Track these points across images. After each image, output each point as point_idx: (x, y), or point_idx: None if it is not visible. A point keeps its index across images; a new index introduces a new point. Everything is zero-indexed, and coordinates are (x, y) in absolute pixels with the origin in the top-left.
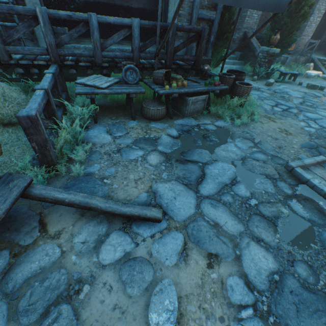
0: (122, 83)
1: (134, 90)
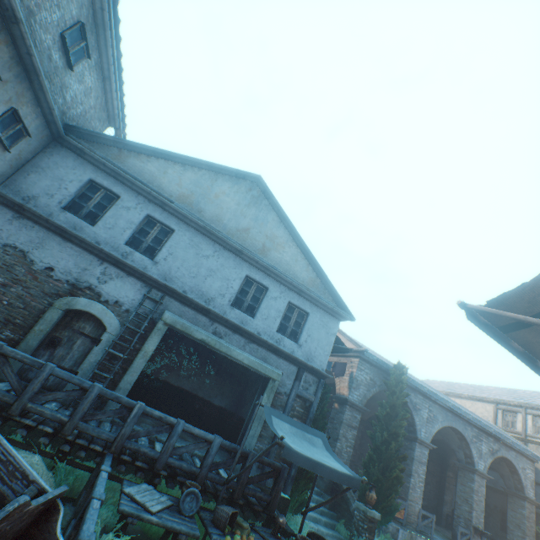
0: (174, 508)
1: (187, 527)
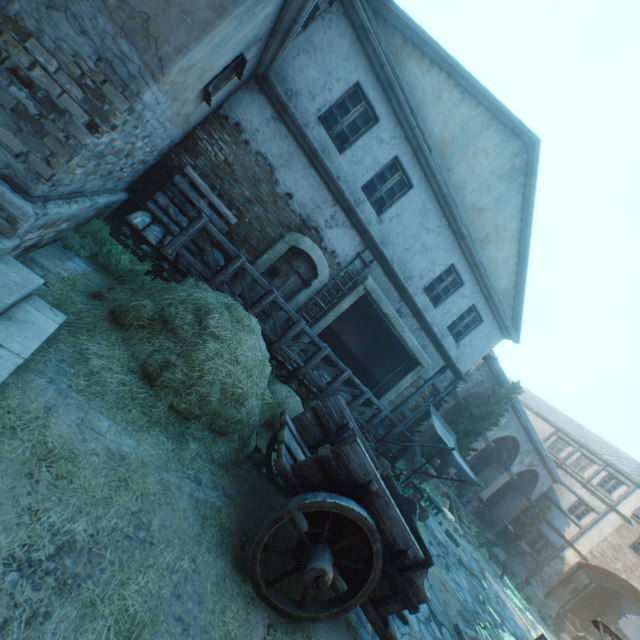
0: None
1: None
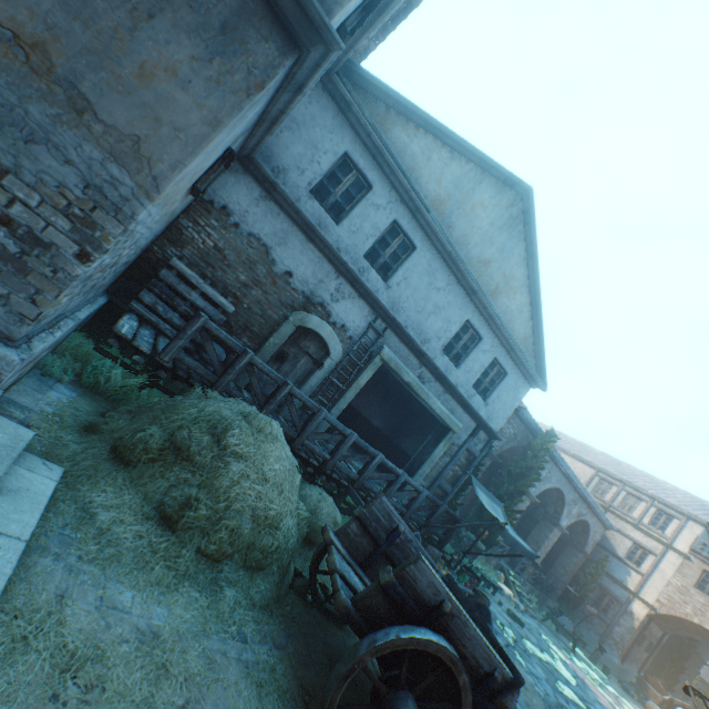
0: None
1: None
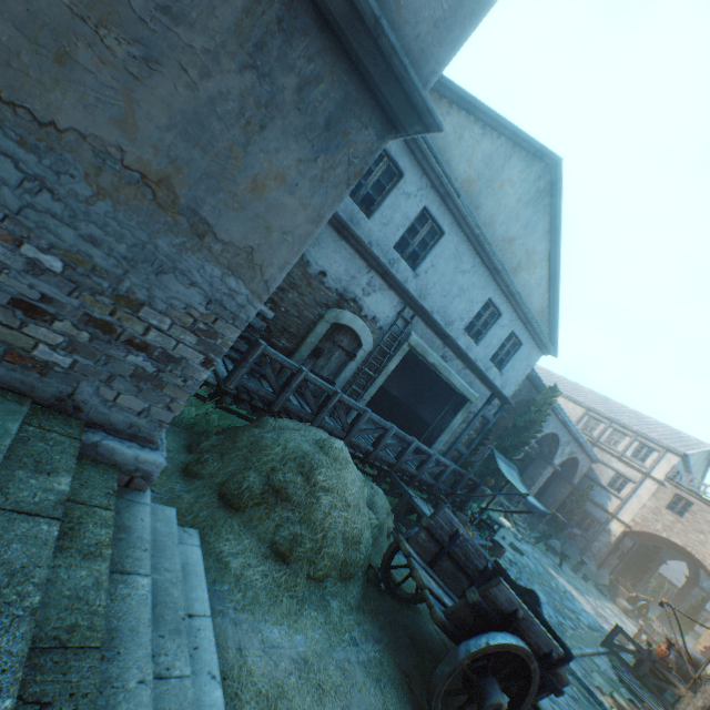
0: None
1: None
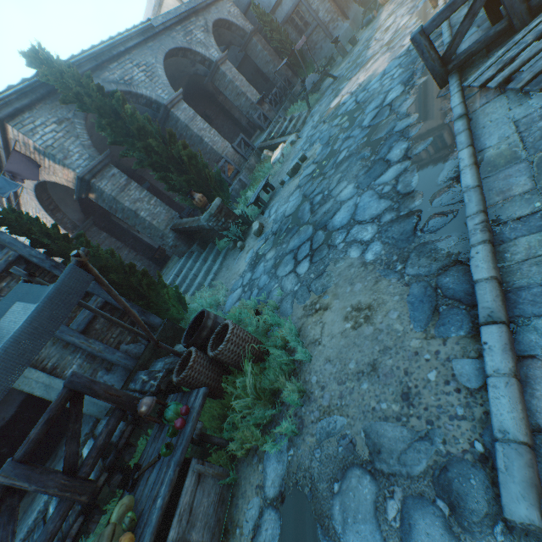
0: None
1: None
